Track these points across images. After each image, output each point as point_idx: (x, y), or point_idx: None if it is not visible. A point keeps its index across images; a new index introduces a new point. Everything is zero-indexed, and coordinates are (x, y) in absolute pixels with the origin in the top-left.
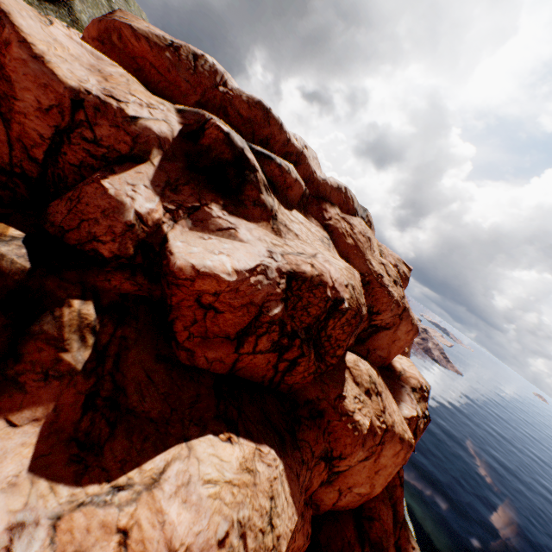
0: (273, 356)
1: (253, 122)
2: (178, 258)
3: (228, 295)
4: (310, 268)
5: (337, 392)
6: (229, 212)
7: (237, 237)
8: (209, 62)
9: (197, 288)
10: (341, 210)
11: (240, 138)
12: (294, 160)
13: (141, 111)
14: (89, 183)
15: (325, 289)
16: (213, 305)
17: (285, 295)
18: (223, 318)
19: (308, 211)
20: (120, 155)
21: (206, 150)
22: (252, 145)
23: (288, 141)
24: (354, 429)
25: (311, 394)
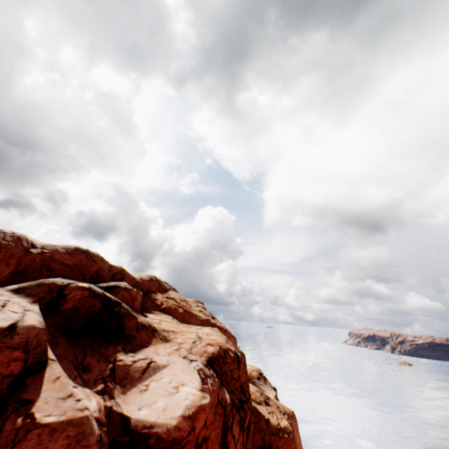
0: (241, 435)
1: (80, 265)
2: (166, 422)
3: (210, 415)
4: (212, 347)
5: (264, 420)
6: (132, 351)
7: (160, 366)
8: (8, 232)
9: (196, 433)
10: (160, 293)
11: (93, 285)
12: (120, 277)
13: (7, 315)
14: (20, 438)
15: (229, 353)
16: (204, 437)
17: (220, 379)
18: (211, 441)
19: (147, 308)
20: (13, 378)
21: (72, 312)
22: (99, 284)
23: (111, 266)
24: (289, 434)
25: (258, 440)
